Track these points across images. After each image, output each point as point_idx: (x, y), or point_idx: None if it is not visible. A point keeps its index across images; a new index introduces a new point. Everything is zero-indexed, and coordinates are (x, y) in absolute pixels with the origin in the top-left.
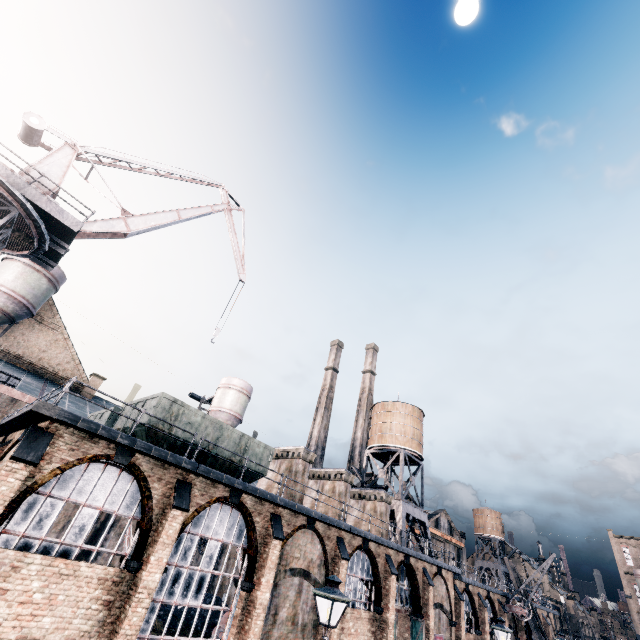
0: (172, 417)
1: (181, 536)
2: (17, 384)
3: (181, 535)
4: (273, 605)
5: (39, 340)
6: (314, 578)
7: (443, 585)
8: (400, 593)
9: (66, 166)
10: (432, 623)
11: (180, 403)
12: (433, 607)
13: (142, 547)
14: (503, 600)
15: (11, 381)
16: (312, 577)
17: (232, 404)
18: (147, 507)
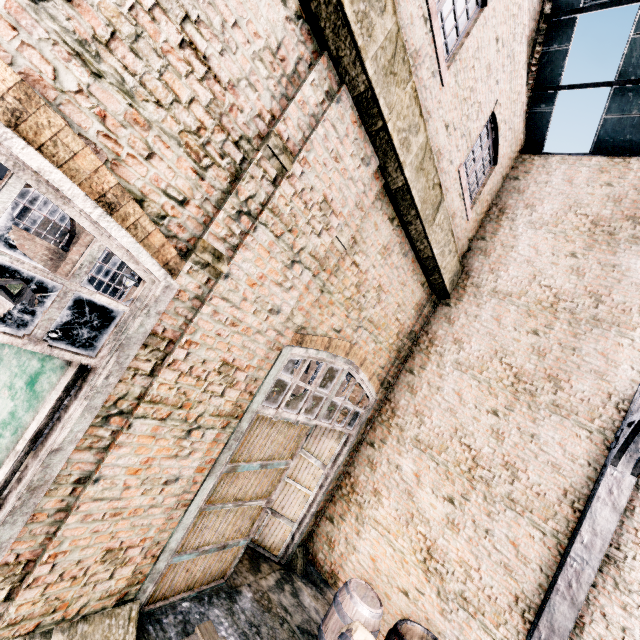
0: None
1: None
2: None
3: None
4: None
5: None
6: None
7: None
8: None
9: None
10: None
11: None
12: None
13: (70, 242)
14: None
15: None
16: None
17: None
18: (72, 224)
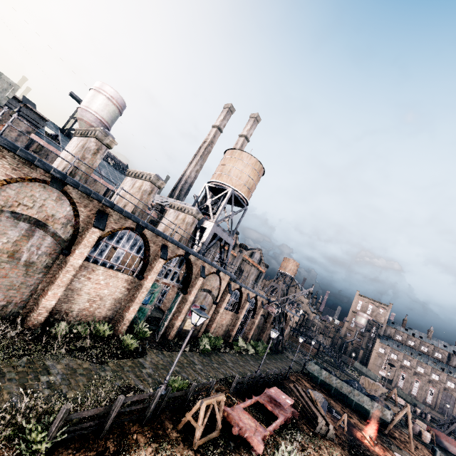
0: None
1: None
2: None
3: None
4: None
5: None
6: (53, 231)
7: (217, 281)
8: (173, 274)
9: None
10: (192, 298)
11: None
12: (201, 290)
13: None
14: (266, 302)
15: None
16: (50, 230)
17: (99, 108)
18: None
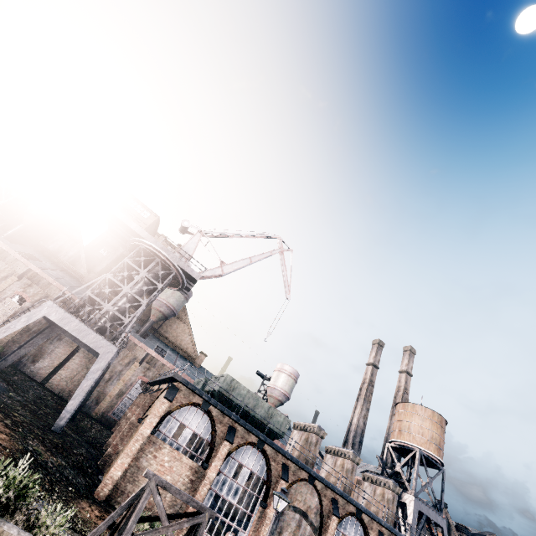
0: (231, 389)
1: (229, 458)
2: (165, 354)
3: (229, 458)
4: (279, 525)
5: (177, 329)
6: (311, 520)
7: None
8: None
9: (197, 243)
10: None
11: (236, 381)
12: None
13: (209, 457)
14: None
15: (162, 352)
16: (309, 519)
17: (283, 384)
18: (213, 436)
